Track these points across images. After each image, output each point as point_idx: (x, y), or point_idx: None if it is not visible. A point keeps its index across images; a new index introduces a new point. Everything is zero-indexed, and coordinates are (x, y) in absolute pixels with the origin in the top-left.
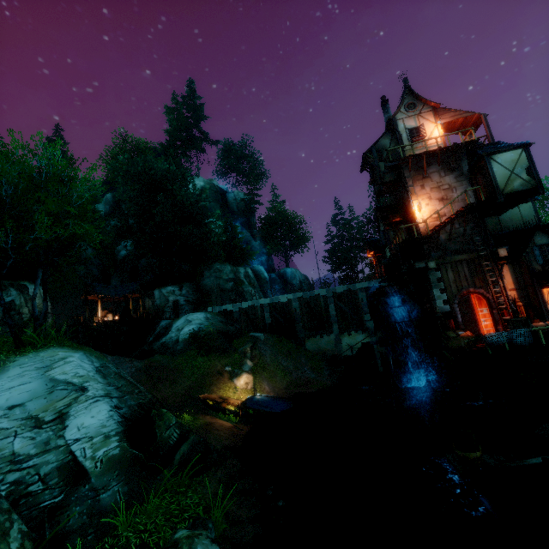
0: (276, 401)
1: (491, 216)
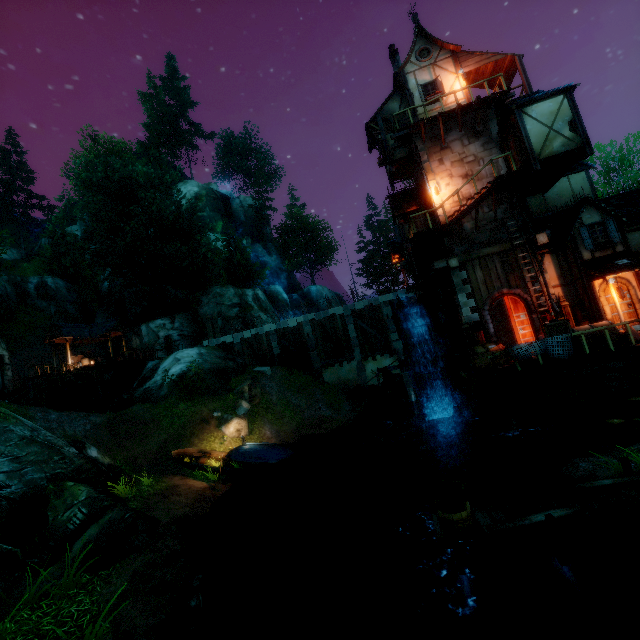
0: (271, 449)
1: (534, 195)
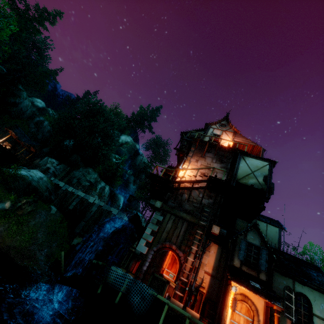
0: None
1: (242, 219)
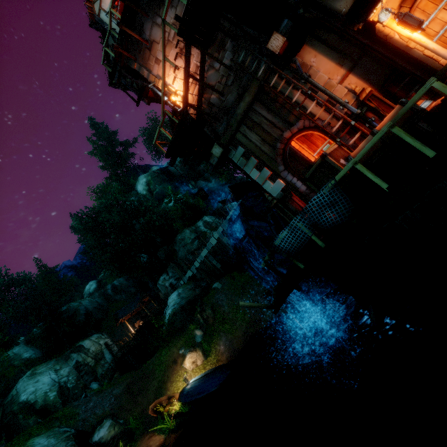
0: (207, 379)
1: None
